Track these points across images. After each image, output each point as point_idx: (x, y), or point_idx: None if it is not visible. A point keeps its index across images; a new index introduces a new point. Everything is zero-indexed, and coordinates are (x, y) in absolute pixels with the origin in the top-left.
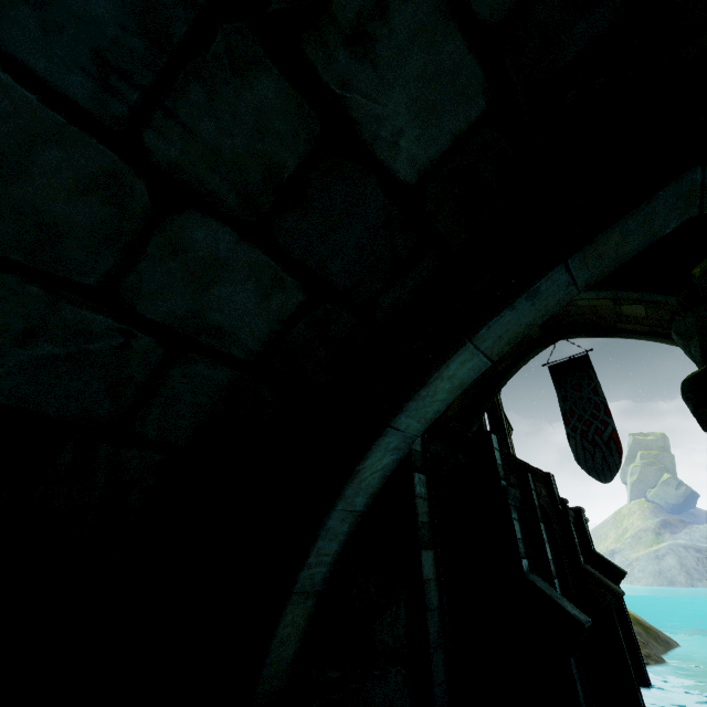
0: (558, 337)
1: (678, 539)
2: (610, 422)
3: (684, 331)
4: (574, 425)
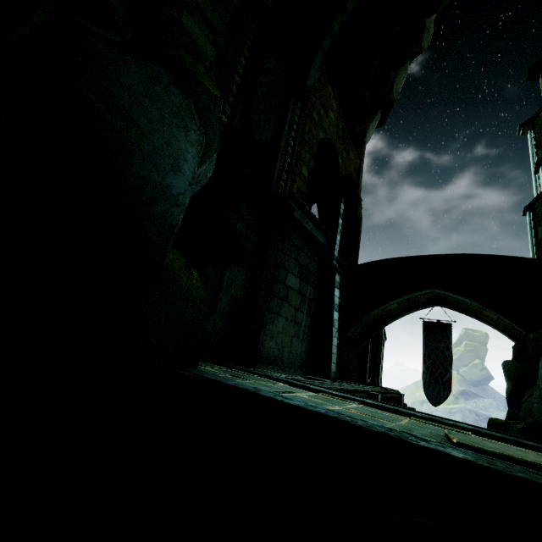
0: (437, 305)
1: (468, 404)
2: (449, 371)
3: (508, 370)
4: (427, 365)
